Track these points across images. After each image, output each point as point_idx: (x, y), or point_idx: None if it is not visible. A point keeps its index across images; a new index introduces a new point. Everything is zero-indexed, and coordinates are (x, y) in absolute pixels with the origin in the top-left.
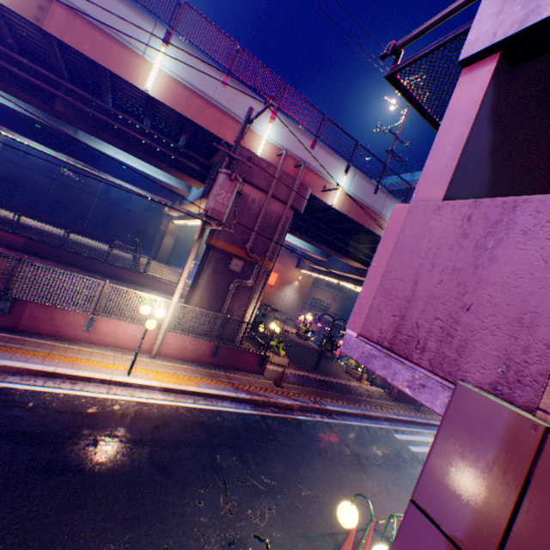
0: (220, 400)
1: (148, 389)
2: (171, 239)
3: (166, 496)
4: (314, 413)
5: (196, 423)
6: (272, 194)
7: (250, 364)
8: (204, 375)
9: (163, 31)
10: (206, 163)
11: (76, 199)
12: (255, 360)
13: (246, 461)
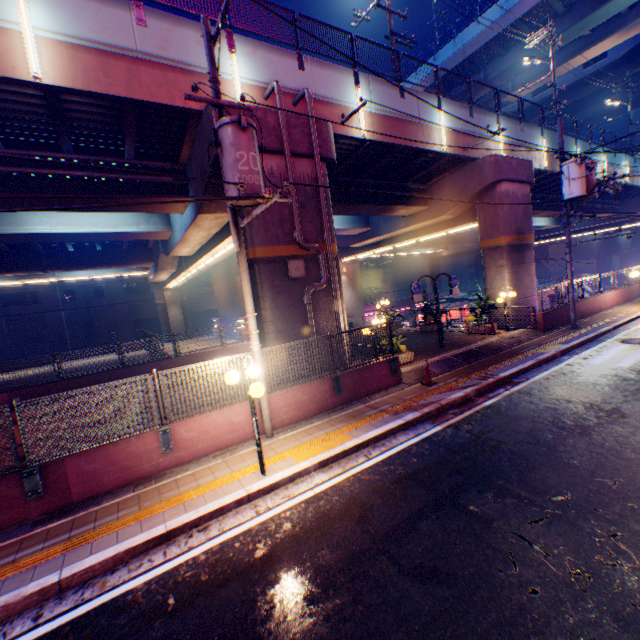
0: (390, 437)
1: (301, 478)
2: (176, 309)
3: (484, 616)
4: (496, 390)
5: (398, 482)
6: (290, 152)
7: (382, 379)
8: (345, 421)
9: None
10: (176, 168)
11: (40, 327)
12: (385, 371)
13: (506, 491)
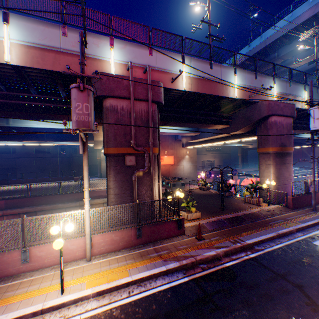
0: (153, 279)
1: (82, 301)
2: (105, 162)
3: None
4: (239, 253)
5: None
6: (134, 98)
7: (171, 231)
8: (134, 258)
9: (0, 13)
10: None
11: (48, 163)
12: (174, 226)
13: None
